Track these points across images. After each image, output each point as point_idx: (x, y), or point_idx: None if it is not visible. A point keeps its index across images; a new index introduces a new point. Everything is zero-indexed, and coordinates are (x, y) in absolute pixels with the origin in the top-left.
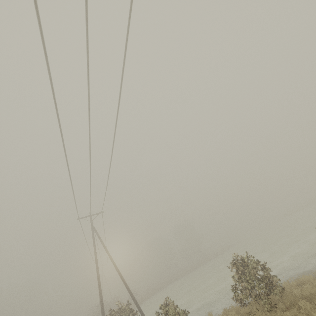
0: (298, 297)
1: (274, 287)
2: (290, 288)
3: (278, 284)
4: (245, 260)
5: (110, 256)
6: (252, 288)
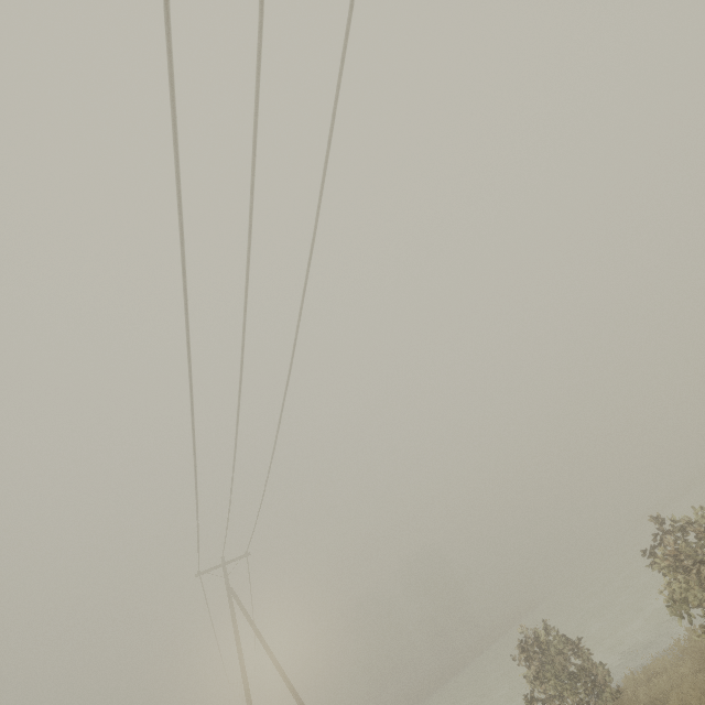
0: (648, 704)
1: (605, 688)
2: (635, 686)
3: (609, 680)
4: (543, 637)
5: (272, 656)
6: (563, 695)
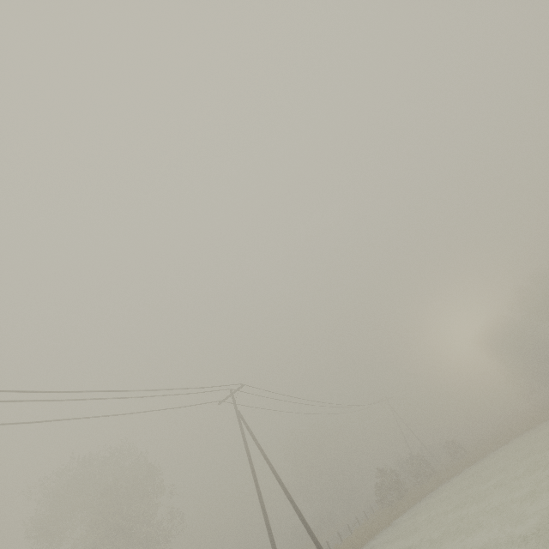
0: None
1: None
2: None
3: None
4: None
5: (265, 459)
6: None
